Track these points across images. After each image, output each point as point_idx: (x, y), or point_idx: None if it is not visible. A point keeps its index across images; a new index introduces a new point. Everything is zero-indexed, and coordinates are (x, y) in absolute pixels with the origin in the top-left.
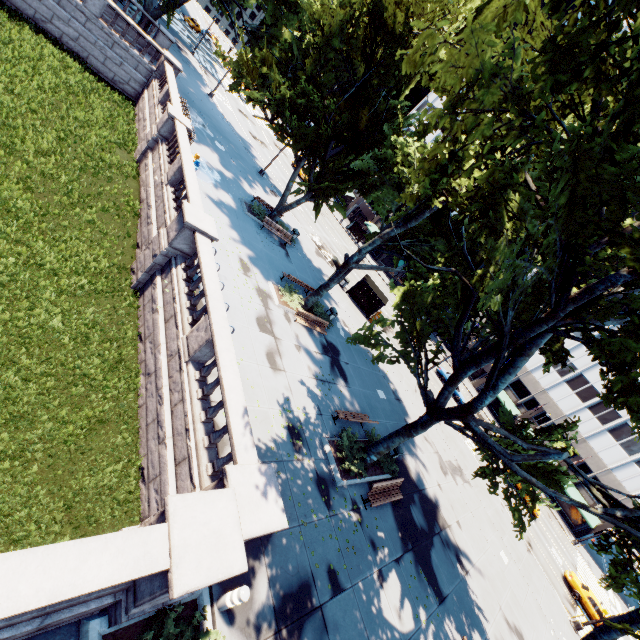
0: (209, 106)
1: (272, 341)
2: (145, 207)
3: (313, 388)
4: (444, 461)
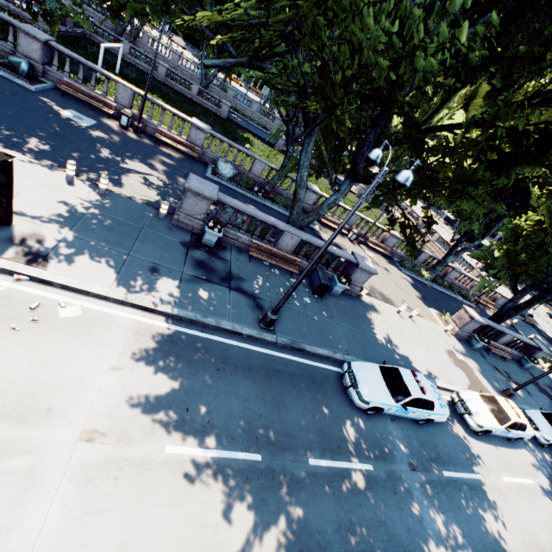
0: None
1: None
2: (427, 248)
3: None
4: None
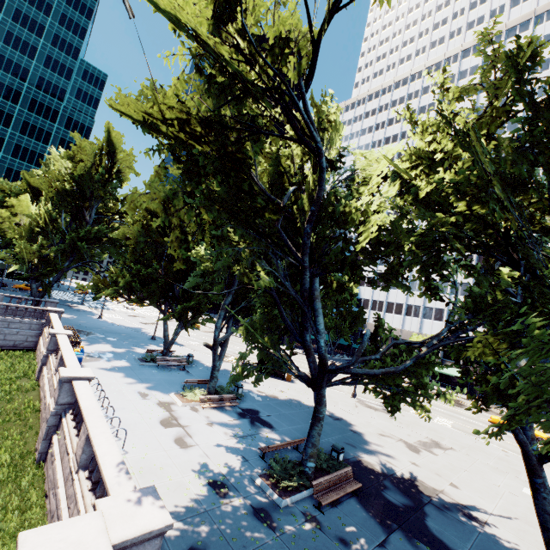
0: (99, 323)
1: (179, 430)
2: (43, 401)
3: (233, 445)
4: (412, 443)
